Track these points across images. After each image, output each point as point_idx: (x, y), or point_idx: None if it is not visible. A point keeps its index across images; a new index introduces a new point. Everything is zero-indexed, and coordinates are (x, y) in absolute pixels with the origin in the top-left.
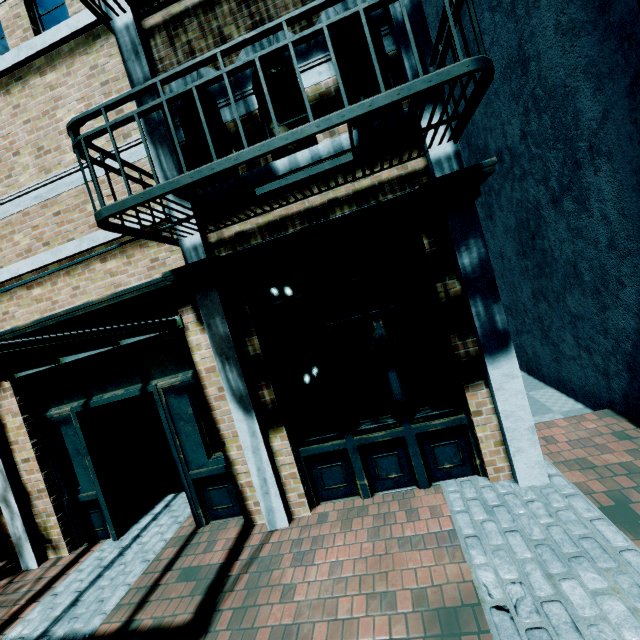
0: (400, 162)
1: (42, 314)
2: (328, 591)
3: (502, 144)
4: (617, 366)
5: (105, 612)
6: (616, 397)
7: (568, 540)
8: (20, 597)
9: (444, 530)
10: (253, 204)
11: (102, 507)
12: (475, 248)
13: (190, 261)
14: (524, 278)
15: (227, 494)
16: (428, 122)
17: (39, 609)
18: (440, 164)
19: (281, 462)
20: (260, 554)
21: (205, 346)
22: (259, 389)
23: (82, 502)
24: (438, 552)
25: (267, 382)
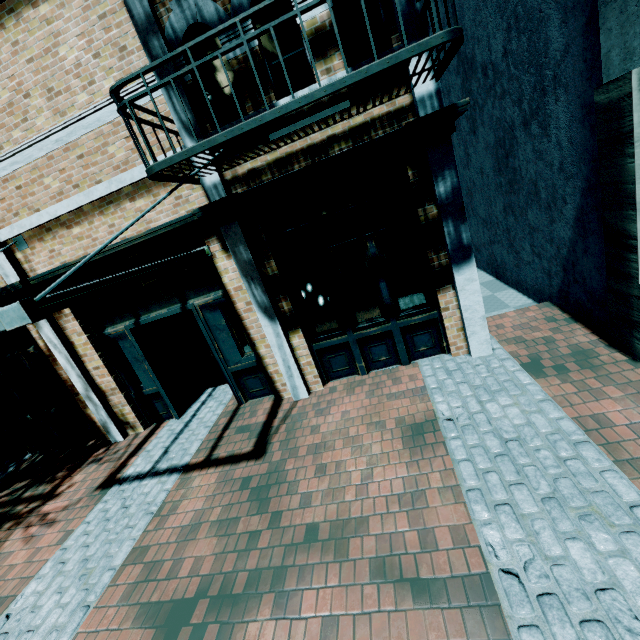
0: (389, 100)
1: (85, 250)
2: (341, 426)
3: (487, 58)
4: (557, 268)
5: (191, 454)
6: (554, 292)
7: (496, 383)
8: (121, 456)
9: (418, 387)
10: (265, 146)
11: (163, 397)
12: (449, 178)
13: (212, 198)
14: (498, 193)
15: (259, 381)
16: (412, 72)
17: (141, 459)
18: (423, 102)
19: (300, 354)
20: (291, 414)
21: (231, 270)
22: (279, 302)
23: (146, 395)
24: (413, 399)
25: (285, 296)
